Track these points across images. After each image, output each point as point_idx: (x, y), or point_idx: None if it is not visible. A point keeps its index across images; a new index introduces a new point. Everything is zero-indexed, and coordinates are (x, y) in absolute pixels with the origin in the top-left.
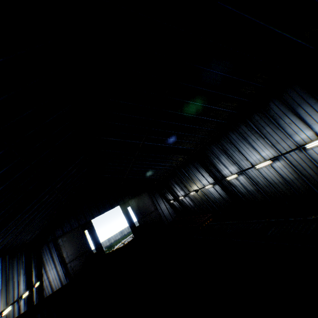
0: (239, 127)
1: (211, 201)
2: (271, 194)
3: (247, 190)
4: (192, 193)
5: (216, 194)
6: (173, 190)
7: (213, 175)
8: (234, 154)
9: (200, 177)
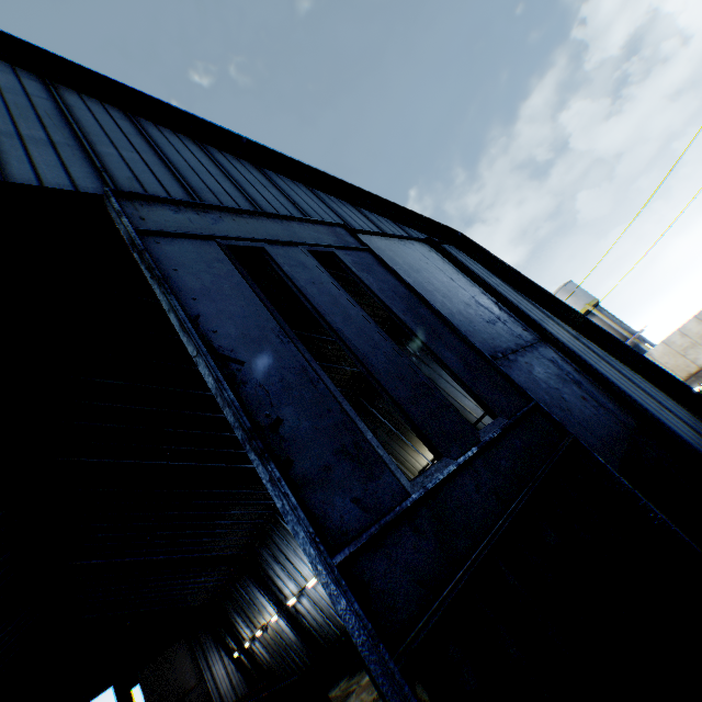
0: (279, 528)
1: (289, 646)
2: (341, 627)
3: (318, 621)
4: (259, 632)
5: (290, 630)
6: (234, 625)
7: (276, 595)
8: (286, 563)
9: (263, 598)
